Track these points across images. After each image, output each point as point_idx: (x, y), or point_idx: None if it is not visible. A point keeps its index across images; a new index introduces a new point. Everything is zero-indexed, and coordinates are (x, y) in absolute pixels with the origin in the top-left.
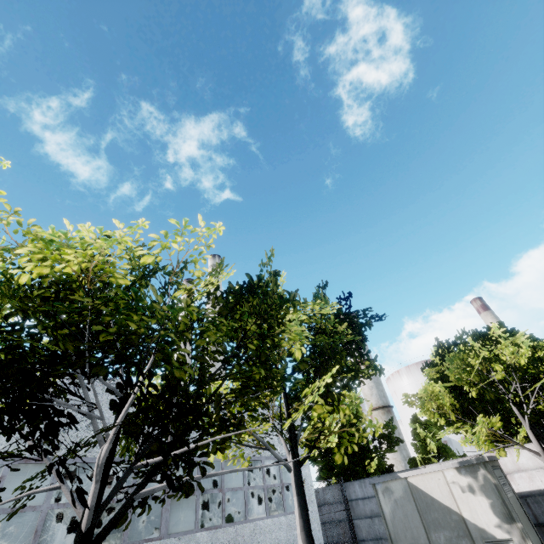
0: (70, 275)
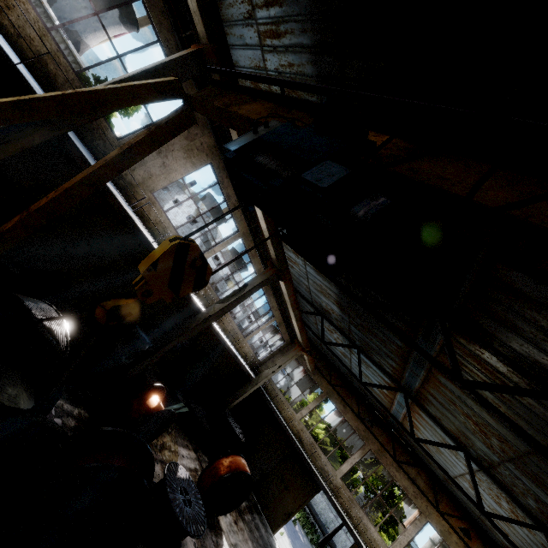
0: (316, 433)
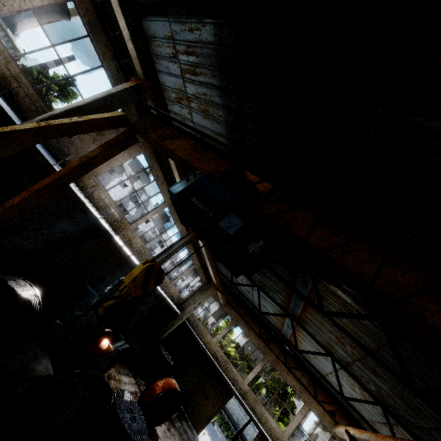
0: (229, 351)
